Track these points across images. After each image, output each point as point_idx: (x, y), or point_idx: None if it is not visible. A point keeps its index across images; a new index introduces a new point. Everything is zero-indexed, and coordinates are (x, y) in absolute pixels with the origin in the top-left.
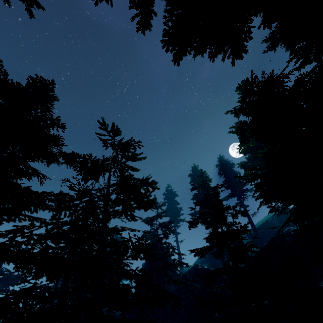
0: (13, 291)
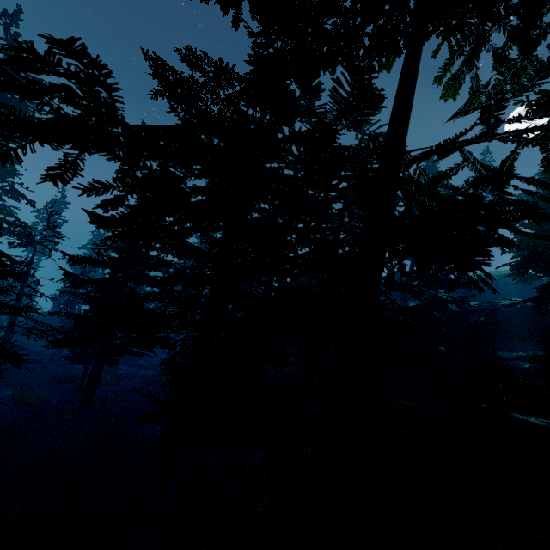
0: None
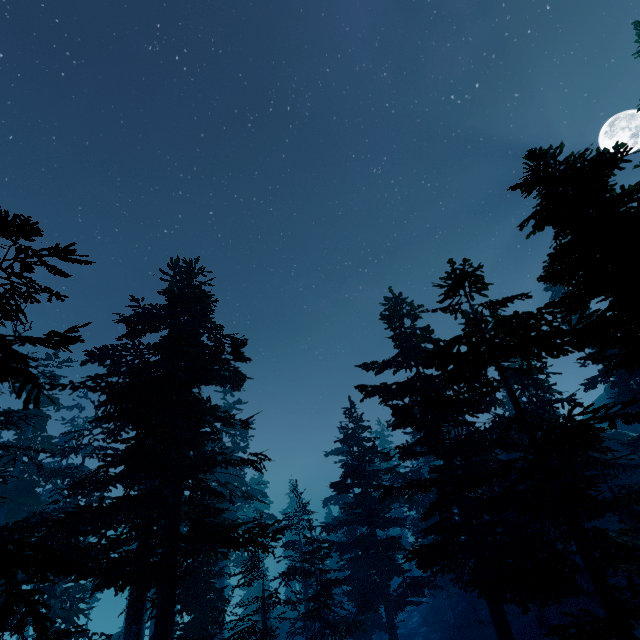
0: (394, 475)
